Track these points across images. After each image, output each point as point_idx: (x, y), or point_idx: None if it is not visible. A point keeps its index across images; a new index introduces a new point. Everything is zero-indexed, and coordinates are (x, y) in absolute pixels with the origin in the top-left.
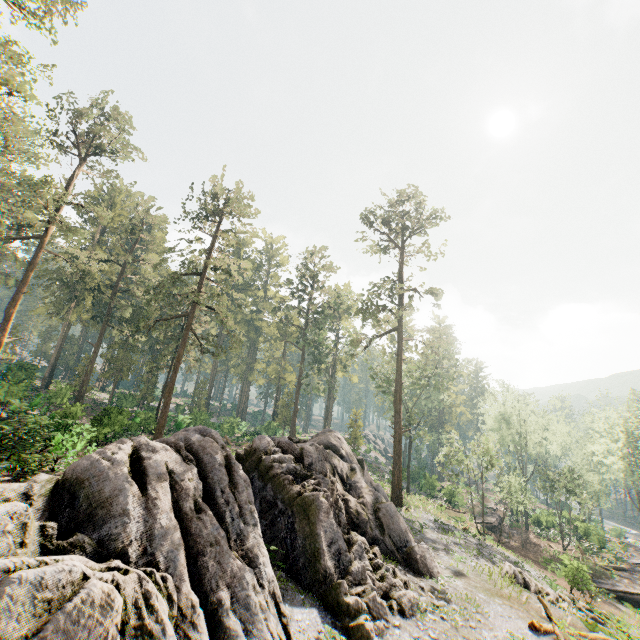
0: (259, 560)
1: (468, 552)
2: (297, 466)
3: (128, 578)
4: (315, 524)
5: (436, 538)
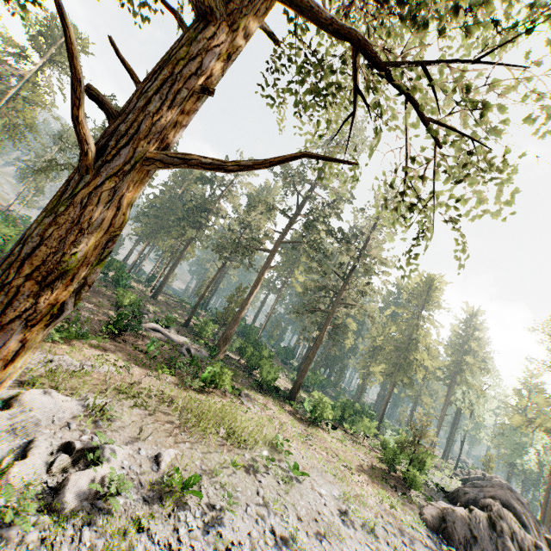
0: None
1: None
2: None
3: None
4: None
5: None
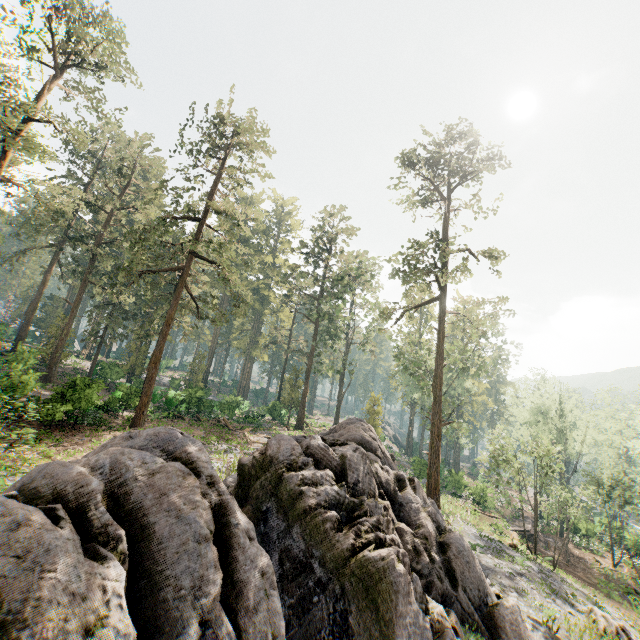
0: None
1: (538, 588)
2: (340, 489)
3: None
4: (391, 623)
5: (493, 566)
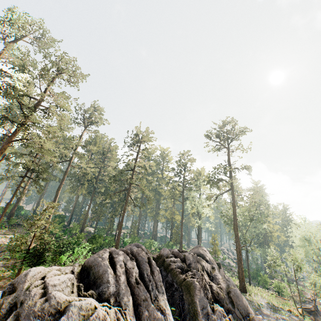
0: (166, 311)
1: None
2: (182, 264)
3: (111, 310)
4: (193, 296)
5: (269, 314)
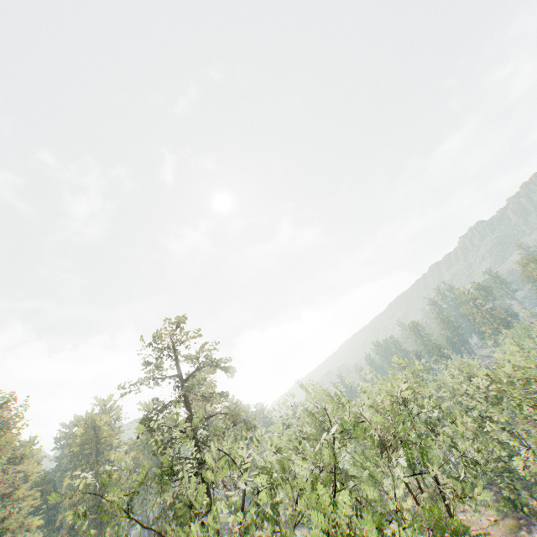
0: None
1: None
2: None
3: None
4: None
5: None
